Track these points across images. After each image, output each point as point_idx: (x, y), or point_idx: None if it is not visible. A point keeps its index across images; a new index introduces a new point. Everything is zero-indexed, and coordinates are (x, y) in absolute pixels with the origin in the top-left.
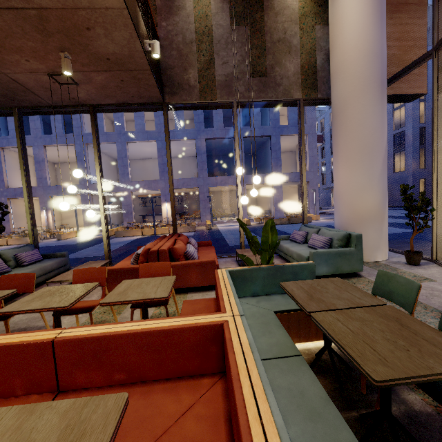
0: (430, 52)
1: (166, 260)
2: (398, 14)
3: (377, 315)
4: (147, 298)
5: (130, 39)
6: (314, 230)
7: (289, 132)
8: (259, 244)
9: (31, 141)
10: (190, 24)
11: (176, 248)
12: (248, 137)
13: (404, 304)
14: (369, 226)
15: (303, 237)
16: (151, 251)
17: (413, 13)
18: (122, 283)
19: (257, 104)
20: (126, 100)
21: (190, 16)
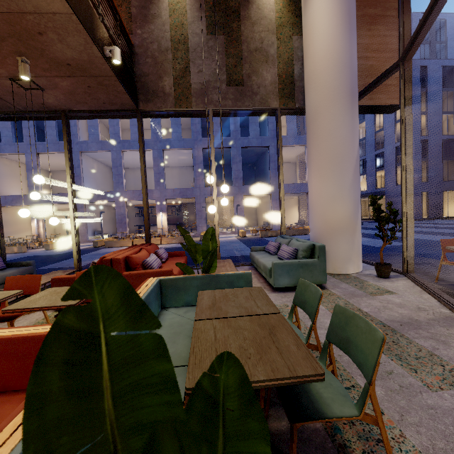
0: (397, 62)
1: (120, 269)
2: (376, 25)
3: (257, 324)
4: (53, 305)
5: (86, 44)
6: (286, 241)
7: (288, 143)
8: (192, 252)
9: (24, 148)
10: (165, 32)
11: (133, 257)
12: (247, 147)
13: (311, 314)
14: (340, 237)
15: (276, 248)
16: (104, 260)
17: (391, 25)
18: (45, 291)
19: (235, 113)
20: (99, 106)
21: (165, 25)
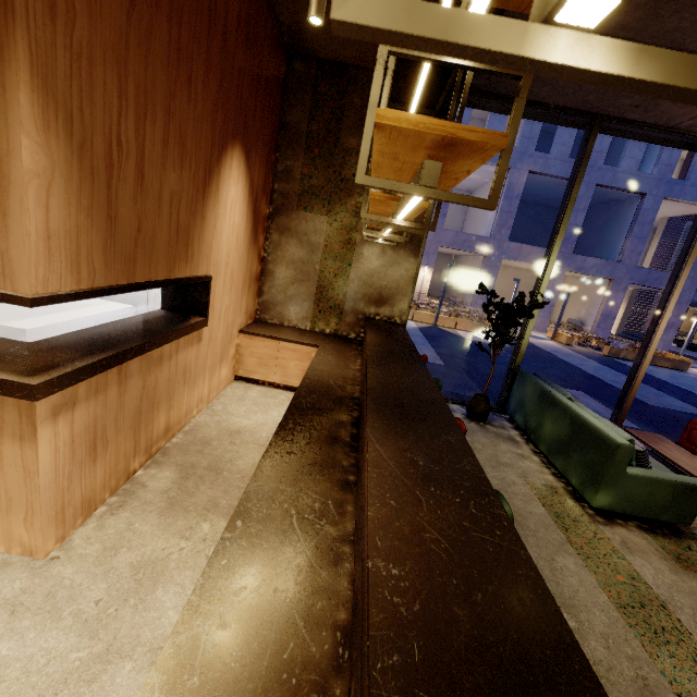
0: None
1: None
2: None
3: None
4: None
5: None
6: None
7: (682, 196)
8: None
9: None
10: None
11: None
12: (603, 187)
13: None
14: None
15: None
16: None
17: None
18: None
19: None
20: None
21: None
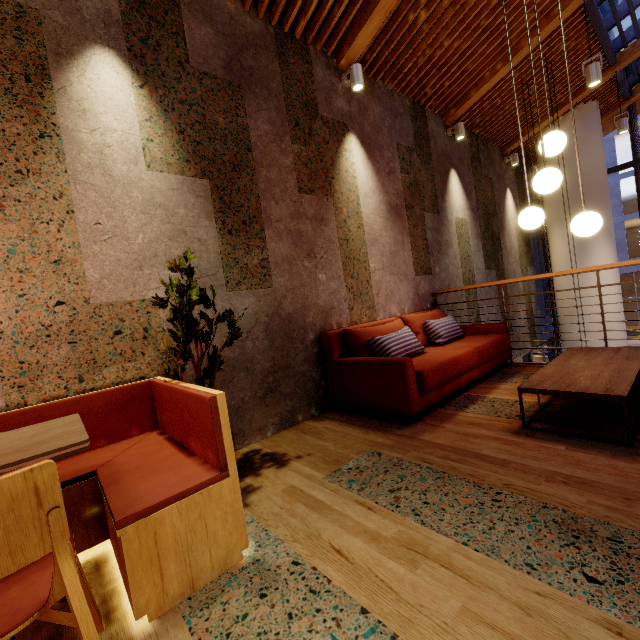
0: None
1: None
2: None
3: None
4: None
5: None
6: None
7: None
8: None
9: None
10: (458, 268)
11: None
12: None
13: None
14: None
15: None
16: None
17: None
18: None
19: None
20: None
21: (457, 257)
